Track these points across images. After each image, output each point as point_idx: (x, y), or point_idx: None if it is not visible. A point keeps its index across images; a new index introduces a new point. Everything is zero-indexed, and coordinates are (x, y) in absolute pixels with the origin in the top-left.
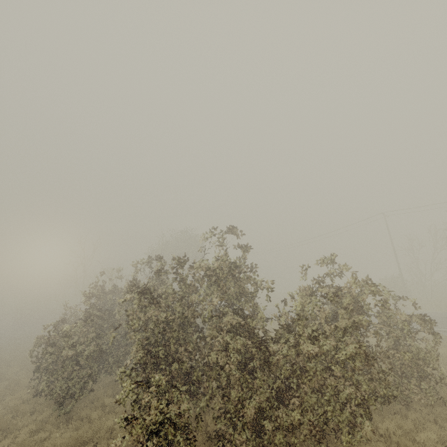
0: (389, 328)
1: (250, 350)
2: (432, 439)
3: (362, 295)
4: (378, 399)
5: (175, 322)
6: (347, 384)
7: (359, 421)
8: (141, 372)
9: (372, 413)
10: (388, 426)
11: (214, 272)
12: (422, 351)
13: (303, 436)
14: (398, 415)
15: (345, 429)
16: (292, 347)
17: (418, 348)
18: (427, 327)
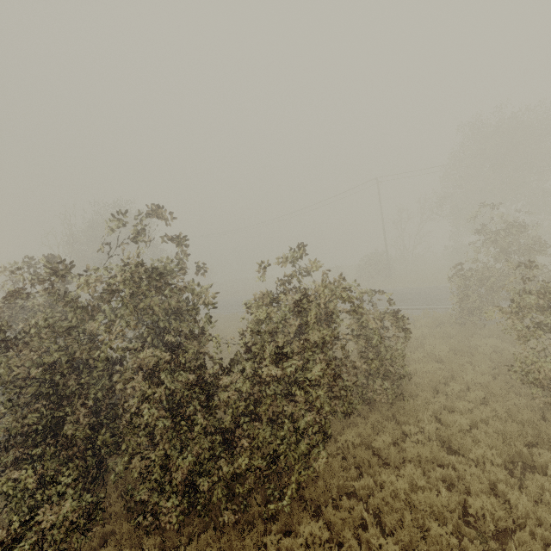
0: (361, 329)
1: (177, 396)
2: (387, 442)
3: (331, 302)
4: (339, 415)
5: (58, 370)
6: (305, 412)
7: (312, 455)
8: (3, 455)
9: (335, 420)
10: (347, 437)
11: (117, 286)
12: (391, 350)
13: (248, 485)
14: (360, 417)
15: (296, 468)
16: (239, 381)
17: (387, 346)
18: (399, 324)
